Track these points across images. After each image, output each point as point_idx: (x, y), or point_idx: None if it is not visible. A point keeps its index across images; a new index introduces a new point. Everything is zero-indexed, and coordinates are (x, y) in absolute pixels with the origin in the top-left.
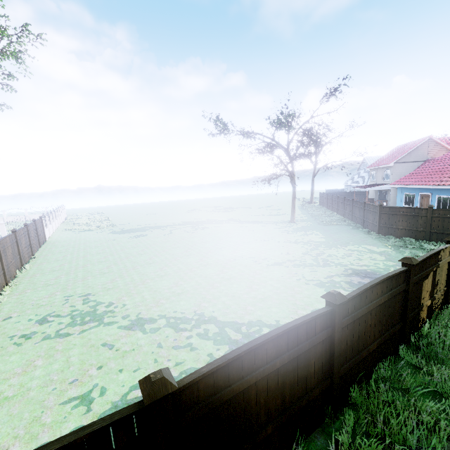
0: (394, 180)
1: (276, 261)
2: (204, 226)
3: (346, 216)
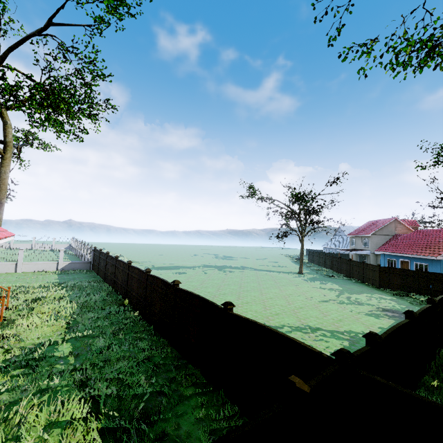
0: (372, 247)
1: (322, 299)
2: (229, 270)
3: (342, 273)
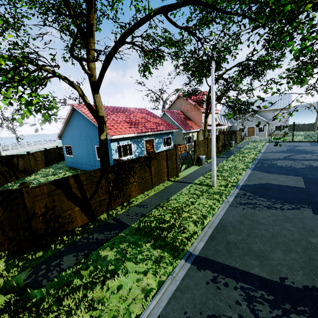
0: None
1: None
2: None
3: None
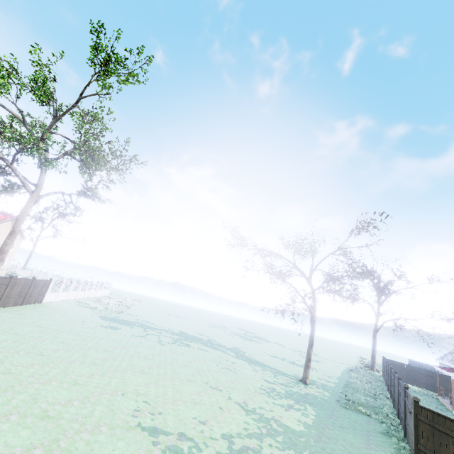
0: None
1: (163, 425)
2: (189, 343)
3: (395, 407)
